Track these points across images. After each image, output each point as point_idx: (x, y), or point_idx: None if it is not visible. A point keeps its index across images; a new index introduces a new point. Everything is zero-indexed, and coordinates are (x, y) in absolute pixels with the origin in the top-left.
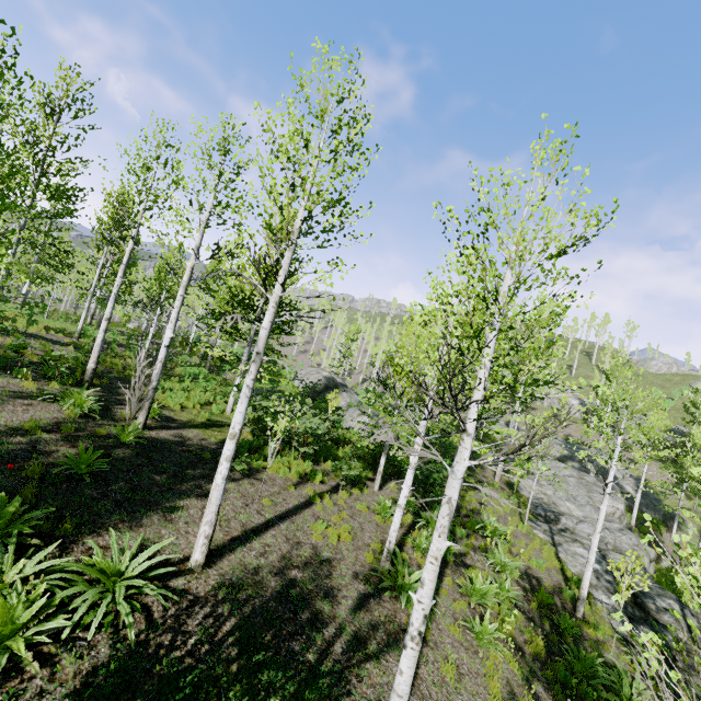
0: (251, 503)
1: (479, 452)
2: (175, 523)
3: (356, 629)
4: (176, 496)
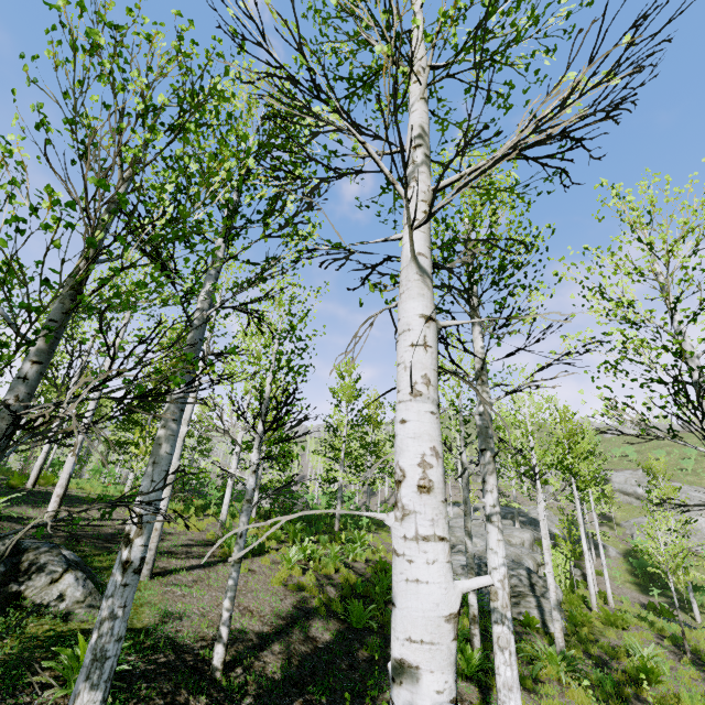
0: (115, 513)
1: (340, 476)
2: (41, 510)
3: (172, 550)
4: (48, 504)
